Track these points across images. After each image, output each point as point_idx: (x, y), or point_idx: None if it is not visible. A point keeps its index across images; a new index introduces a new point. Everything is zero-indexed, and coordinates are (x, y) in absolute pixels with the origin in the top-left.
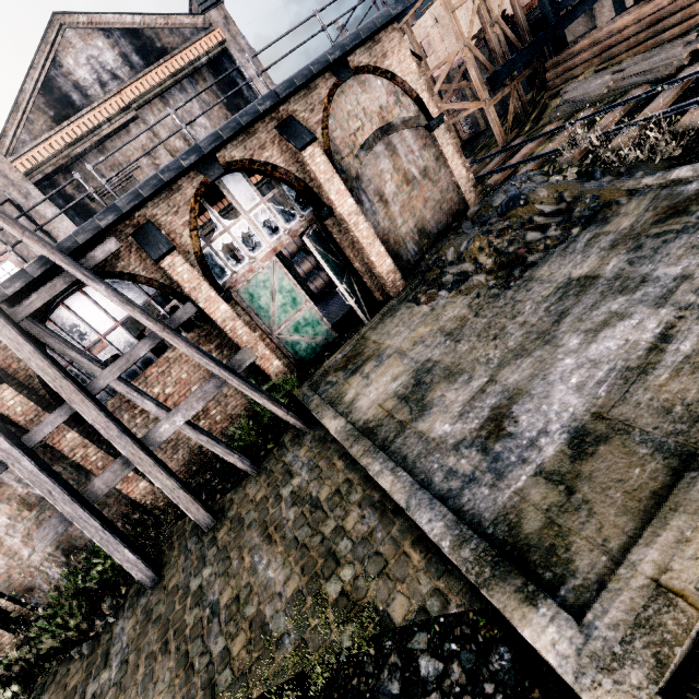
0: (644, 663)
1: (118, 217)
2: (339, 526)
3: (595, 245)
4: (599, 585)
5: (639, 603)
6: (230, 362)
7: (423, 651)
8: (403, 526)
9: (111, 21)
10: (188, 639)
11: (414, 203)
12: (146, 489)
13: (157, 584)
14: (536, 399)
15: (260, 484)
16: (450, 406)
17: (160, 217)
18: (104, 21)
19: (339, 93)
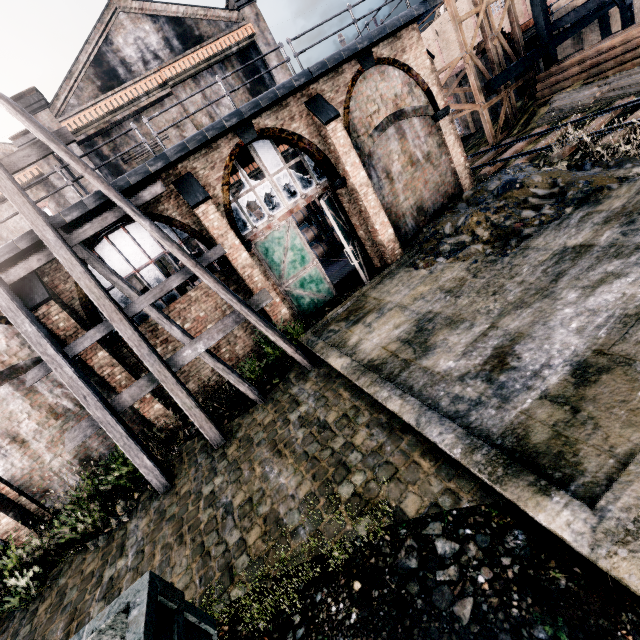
0: None
1: (165, 165)
2: (348, 442)
3: (589, 221)
4: (607, 481)
5: None
6: (250, 301)
7: (438, 536)
8: (412, 441)
9: (159, 9)
10: (203, 532)
11: (416, 183)
12: (160, 411)
13: (169, 491)
14: (538, 340)
15: (267, 411)
16: (453, 347)
17: (198, 171)
18: (153, 8)
19: (361, 79)
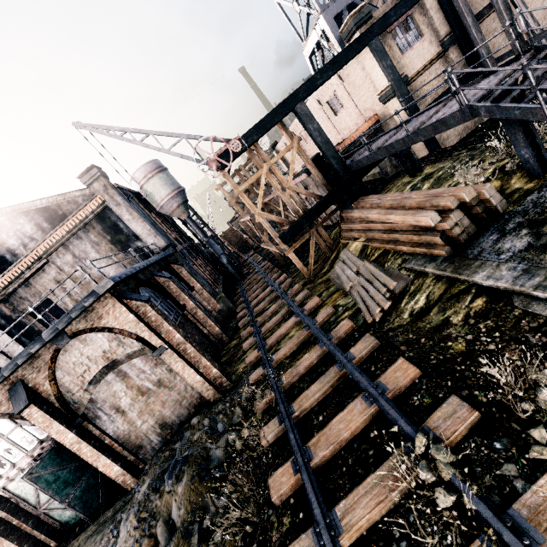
0: None
1: None
2: None
3: None
4: None
5: None
6: None
7: None
8: None
9: (27, 206)
10: None
11: (152, 406)
12: None
13: None
14: None
15: None
16: None
17: None
18: (23, 207)
19: (63, 352)
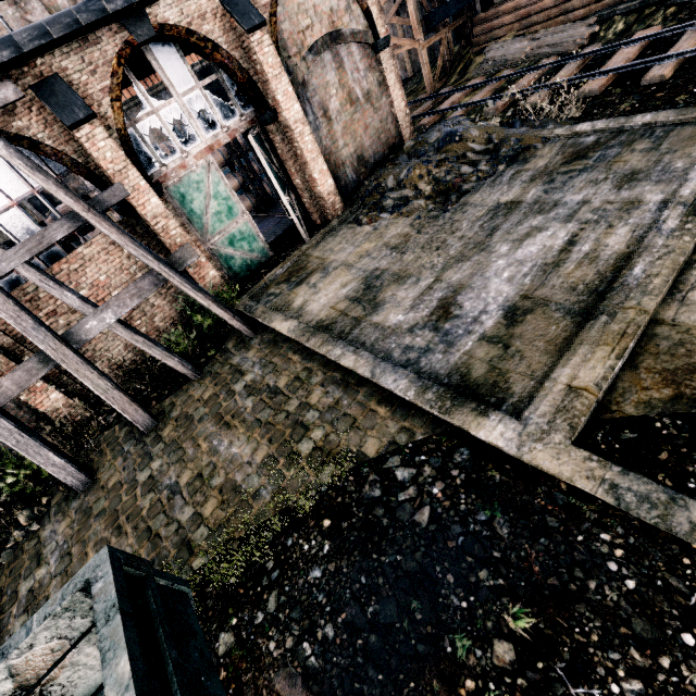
0: (563, 430)
1: (16, 57)
2: (303, 403)
3: (518, 178)
4: (529, 399)
5: (558, 400)
6: (170, 258)
7: (397, 466)
8: (368, 393)
9: None
10: (147, 518)
11: (356, 127)
12: (59, 402)
13: (92, 487)
14: (477, 290)
15: (206, 385)
16: (402, 302)
17: (71, 73)
18: None
19: None
